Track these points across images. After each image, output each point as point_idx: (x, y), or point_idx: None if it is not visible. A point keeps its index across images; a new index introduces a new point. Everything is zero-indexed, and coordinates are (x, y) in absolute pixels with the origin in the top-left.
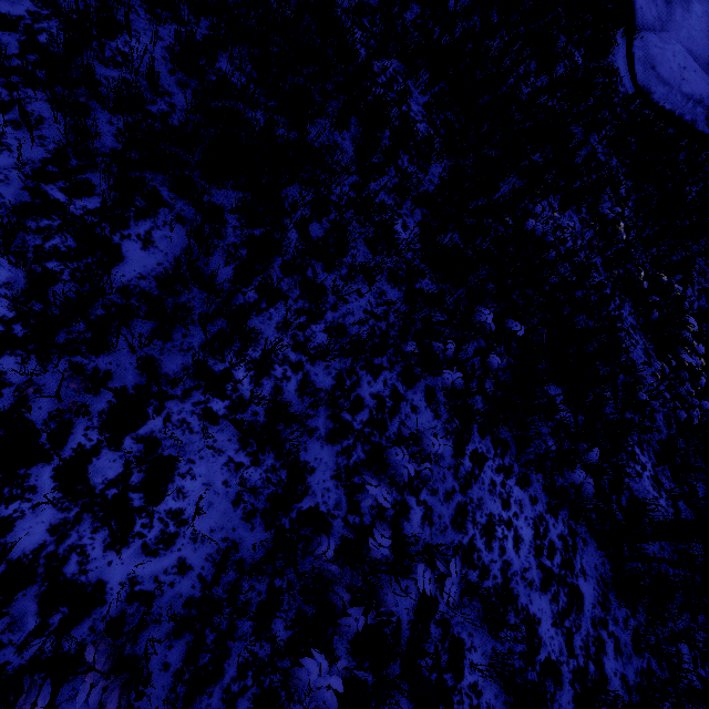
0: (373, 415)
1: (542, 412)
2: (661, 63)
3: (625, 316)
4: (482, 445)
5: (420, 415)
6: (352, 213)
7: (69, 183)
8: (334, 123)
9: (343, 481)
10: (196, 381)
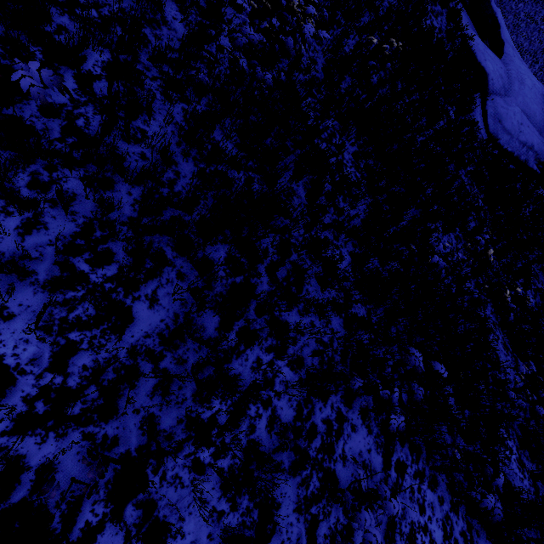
0: (324, 440)
1: (446, 420)
2: (506, 119)
3: (488, 314)
4: (402, 454)
5: (358, 433)
6: (306, 251)
7: (93, 254)
8: (293, 176)
9: (303, 513)
10: (188, 432)
